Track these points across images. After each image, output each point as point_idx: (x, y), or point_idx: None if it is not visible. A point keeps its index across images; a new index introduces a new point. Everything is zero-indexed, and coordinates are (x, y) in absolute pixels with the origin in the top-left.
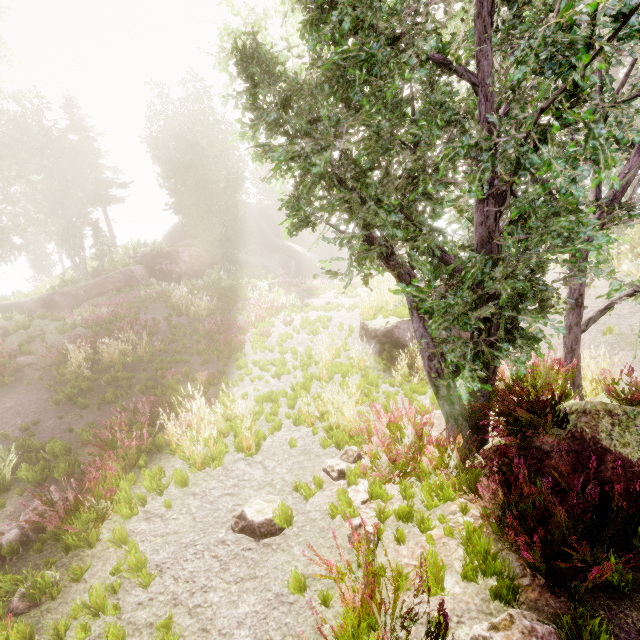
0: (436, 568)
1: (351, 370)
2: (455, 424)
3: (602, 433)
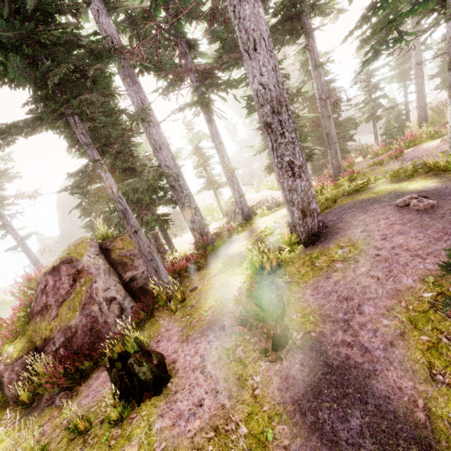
0: None
1: None
2: None
3: None
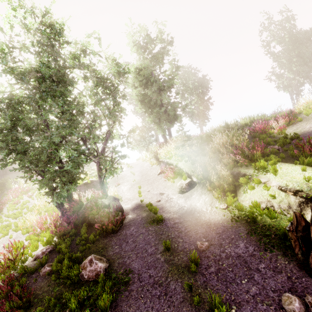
0: (35, 245)
1: (49, 208)
2: (63, 214)
3: (87, 206)
